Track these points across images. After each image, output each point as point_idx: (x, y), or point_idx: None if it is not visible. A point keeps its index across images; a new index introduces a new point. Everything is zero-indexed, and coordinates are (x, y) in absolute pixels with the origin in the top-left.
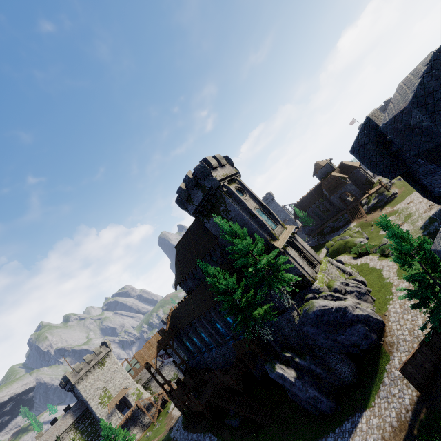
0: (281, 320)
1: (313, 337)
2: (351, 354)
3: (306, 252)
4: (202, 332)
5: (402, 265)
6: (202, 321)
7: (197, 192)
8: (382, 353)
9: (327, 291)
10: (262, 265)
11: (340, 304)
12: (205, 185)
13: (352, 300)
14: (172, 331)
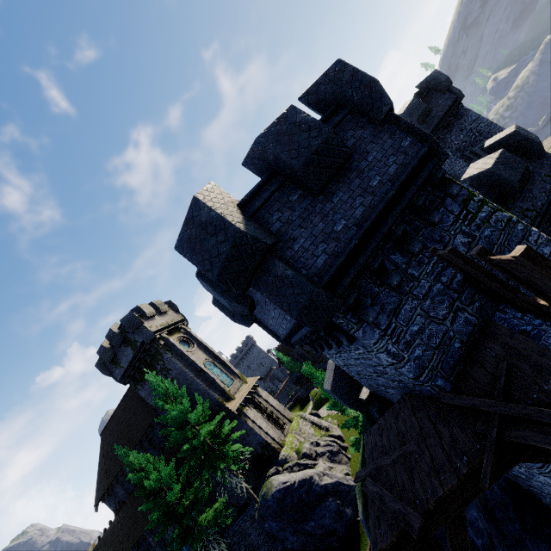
0: (244, 520)
1: (280, 537)
2: (336, 549)
3: (273, 409)
4: None
5: (340, 409)
6: None
7: (125, 350)
8: (360, 535)
9: (296, 459)
10: (199, 440)
11: (304, 475)
12: (136, 339)
13: (323, 465)
14: None
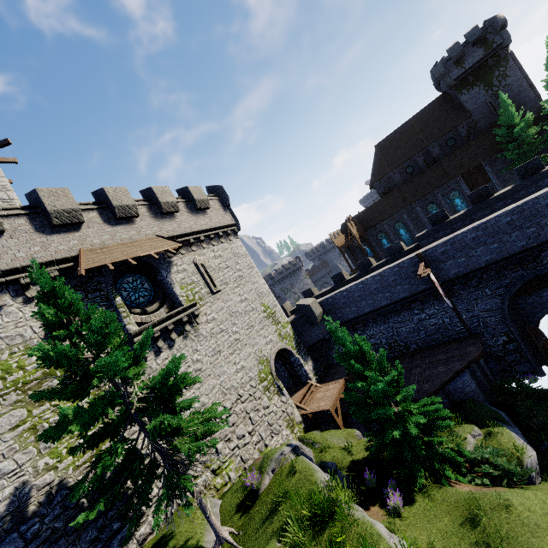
0: None
1: None
2: None
3: None
4: (402, 228)
5: None
6: (417, 208)
7: (476, 51)
8: None
9: None
10: None
11: None
12: (494, 40)
13: None
14: (362, 227)
